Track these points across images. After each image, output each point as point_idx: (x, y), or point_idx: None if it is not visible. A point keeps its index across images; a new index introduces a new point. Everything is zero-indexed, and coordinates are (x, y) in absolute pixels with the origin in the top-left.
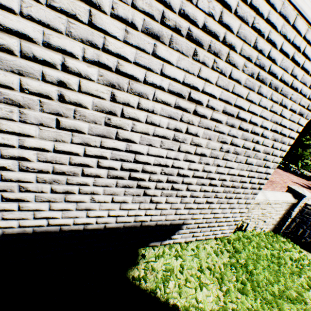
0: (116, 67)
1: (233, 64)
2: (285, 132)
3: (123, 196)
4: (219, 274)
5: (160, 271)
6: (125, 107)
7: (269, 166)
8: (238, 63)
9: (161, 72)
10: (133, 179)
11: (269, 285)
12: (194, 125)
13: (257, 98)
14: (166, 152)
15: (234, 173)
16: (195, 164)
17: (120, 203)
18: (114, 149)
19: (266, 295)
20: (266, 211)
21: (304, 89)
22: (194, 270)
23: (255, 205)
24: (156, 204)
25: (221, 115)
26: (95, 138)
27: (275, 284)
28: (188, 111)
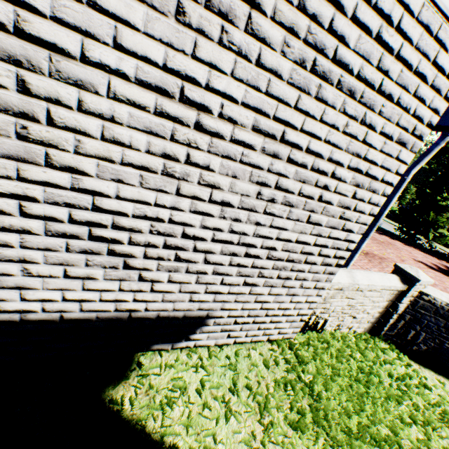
0: (15, 23)
1: (261, 39)
2: (376, 173)
3: (85, 267)
4: (263, 398)
5: (163, 391)
6: (52, 106)
7: (353, 230)
8: (273, 38)
9: (115, 43)
10: (99, 239)
11: (345, 416)
12: (201, 150)
13: (318, 108)
14: (155, 196)
15: (290, 238)
16: (213, 220)
17: (82, 280)
18: (48, 184)
19: (336, 432)
20: (355, 302)
21: (406, 98)
22: (223, 390)
23: (336, 292)
24: (151, 283)
25: (251, 135)
26: (4, 162)
27: (356, 414)
28: (185, 122)
